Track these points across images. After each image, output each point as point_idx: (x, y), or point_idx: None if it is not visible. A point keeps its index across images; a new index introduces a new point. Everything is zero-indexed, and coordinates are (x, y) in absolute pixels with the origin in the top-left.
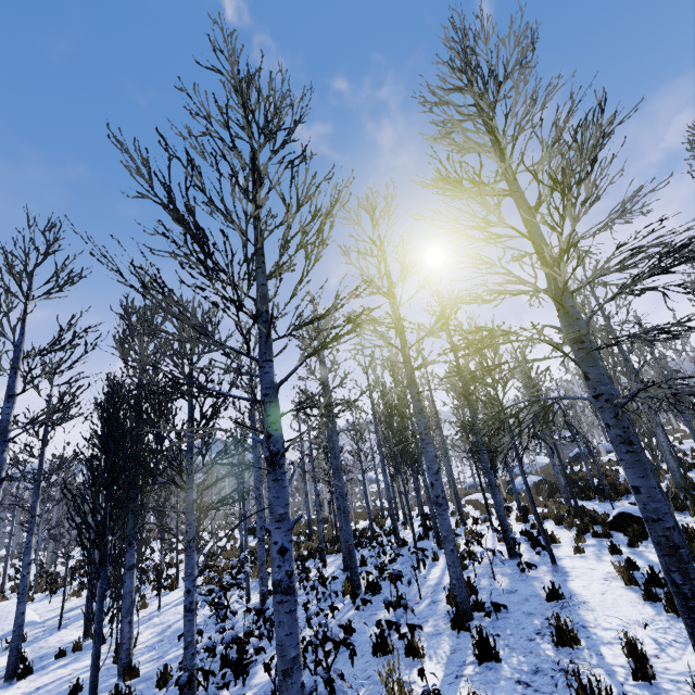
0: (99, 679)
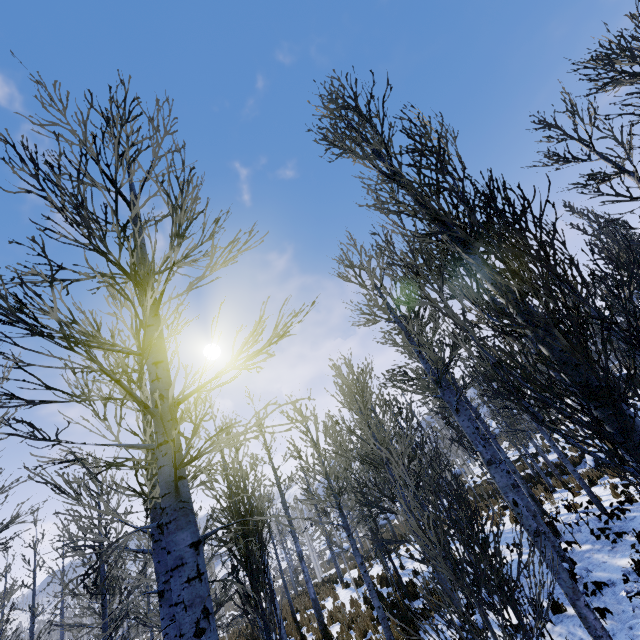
0: None
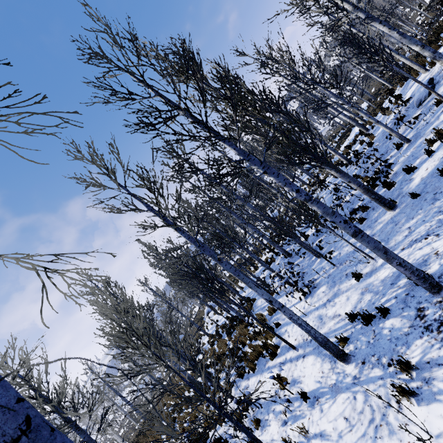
0: (400, 218)
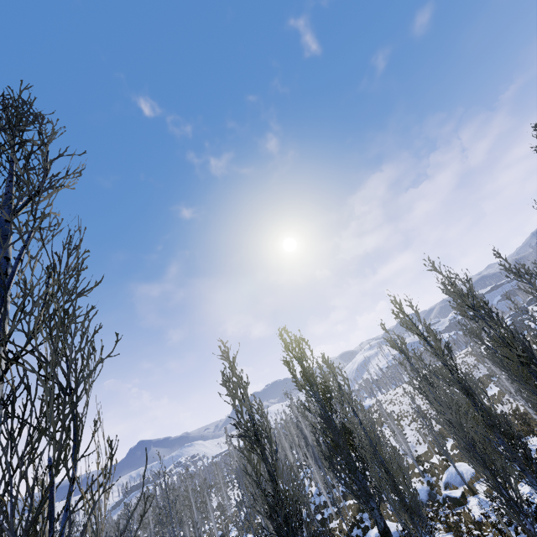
0: None
